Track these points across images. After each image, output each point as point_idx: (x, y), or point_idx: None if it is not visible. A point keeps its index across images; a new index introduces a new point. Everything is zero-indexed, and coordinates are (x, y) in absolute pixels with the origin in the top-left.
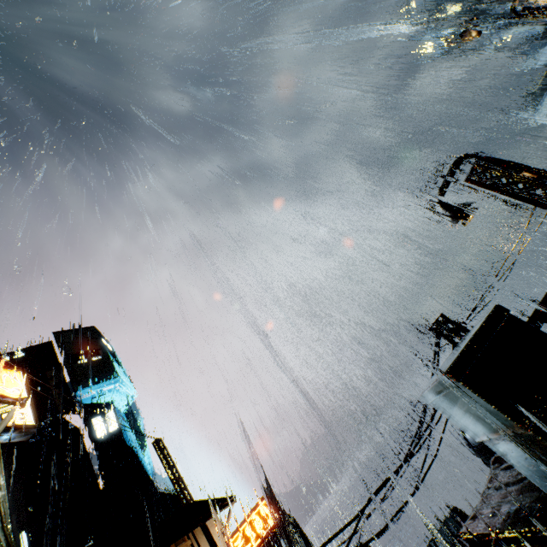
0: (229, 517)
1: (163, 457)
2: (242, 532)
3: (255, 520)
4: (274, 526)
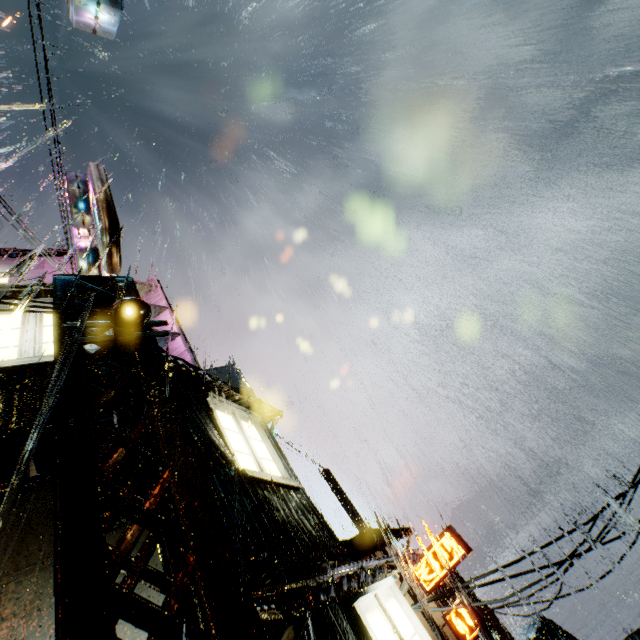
0: (408, 547)
1: (334, 486)
2: (425, 562)
3: (438, 551)
4: (460, 559)
